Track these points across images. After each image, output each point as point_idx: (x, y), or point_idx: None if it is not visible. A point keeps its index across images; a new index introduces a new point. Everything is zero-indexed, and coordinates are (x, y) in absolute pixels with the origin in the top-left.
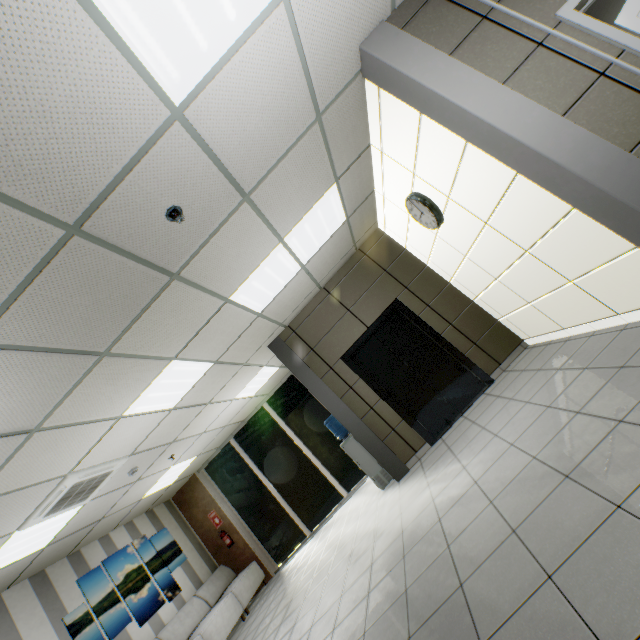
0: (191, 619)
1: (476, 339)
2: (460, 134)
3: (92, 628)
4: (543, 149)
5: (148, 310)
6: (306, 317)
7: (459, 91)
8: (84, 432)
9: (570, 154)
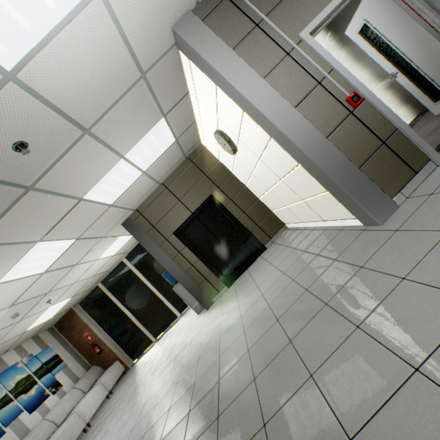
0: (70, 403)
1: (259, 223)
2: (239, 105)
3: None
4: (282, 128)
5: (8, 213)
6: (150, 204)
7: (237, 78)
8: None
9: (296, 134)
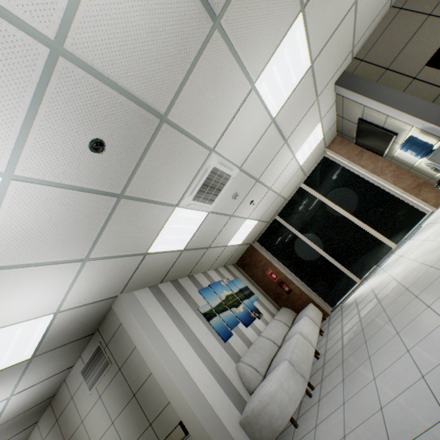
0: (279, 330)
1: None
2: None
3: (217, 319)
4: None
5: None
6: (374, 43)
7: None
8: (233, 82)
9: None
